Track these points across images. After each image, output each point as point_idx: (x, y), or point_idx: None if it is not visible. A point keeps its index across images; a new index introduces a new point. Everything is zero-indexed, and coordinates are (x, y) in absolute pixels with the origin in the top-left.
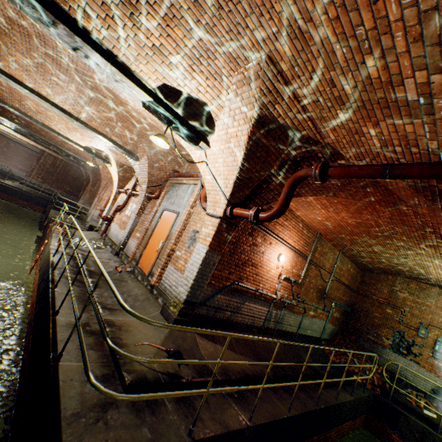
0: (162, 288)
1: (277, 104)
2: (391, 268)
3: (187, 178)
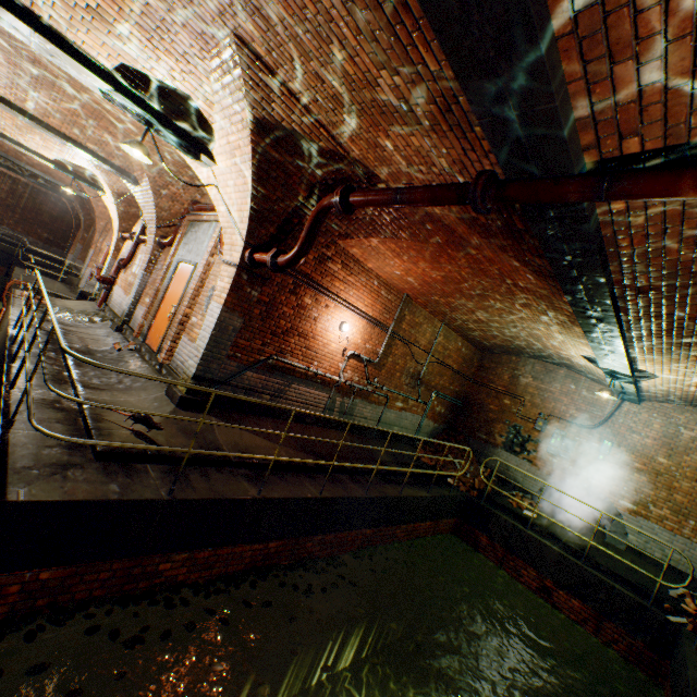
0: (174, 366)
1: (275, 103)
2: (511, 346)
3: (208, 213)
